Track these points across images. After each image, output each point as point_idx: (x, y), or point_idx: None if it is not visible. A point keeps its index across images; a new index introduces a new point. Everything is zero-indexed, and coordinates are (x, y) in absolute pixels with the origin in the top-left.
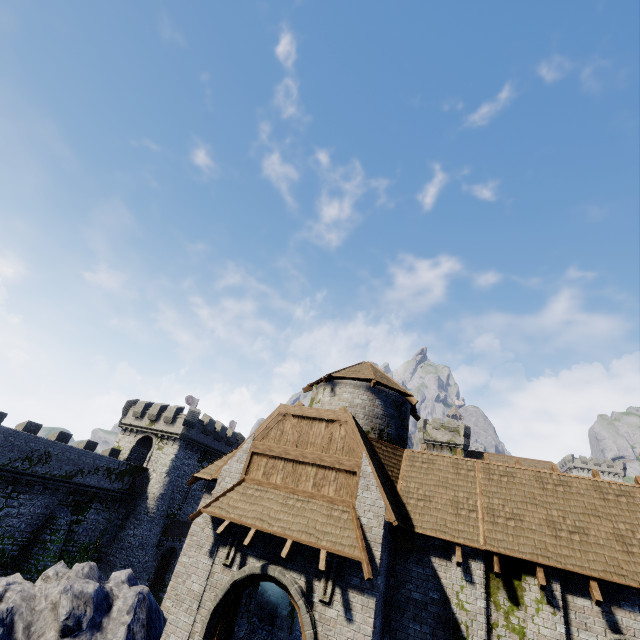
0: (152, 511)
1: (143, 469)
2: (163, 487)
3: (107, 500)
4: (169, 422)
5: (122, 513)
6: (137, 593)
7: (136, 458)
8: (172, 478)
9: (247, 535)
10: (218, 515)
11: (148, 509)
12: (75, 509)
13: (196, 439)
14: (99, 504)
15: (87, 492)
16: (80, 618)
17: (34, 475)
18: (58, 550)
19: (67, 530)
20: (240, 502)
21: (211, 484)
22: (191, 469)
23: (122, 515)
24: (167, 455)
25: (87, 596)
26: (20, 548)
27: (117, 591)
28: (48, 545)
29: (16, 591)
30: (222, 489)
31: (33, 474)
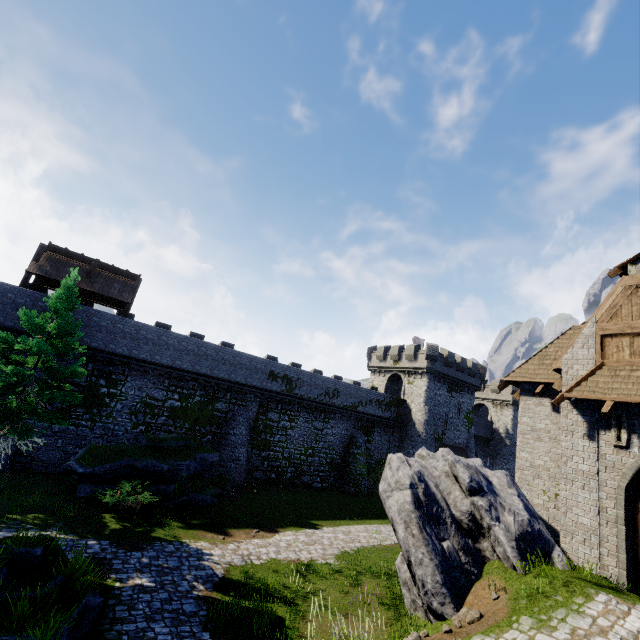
0: (422, 434)
1: (402, 401)
2: (425, 414)
3: (383, 426)
4: (411, 359)
5: (396, 437)
6: (505, 474)
7: (390, 394)
8: (430, 407)
9: (638, 417)
10: (592, 397)
11: (418, 433)
12: (364, 432)
13: (441, 371)
14: (379, 429)
15: (368, 419)
16: (479, 483)
17: (333, 406)
18: (365, 461)
19: (365, 447)
20: (614, 383)
21: (525, 387)
22: (443, 399)
23: (397, 438)
24: (419, 387)
25: (473, 468)
26: (340, 458)
27: (483, 472)
28: (357, 456)
29: (413, 461)
30: (573, 377)
31: (333, 405)
